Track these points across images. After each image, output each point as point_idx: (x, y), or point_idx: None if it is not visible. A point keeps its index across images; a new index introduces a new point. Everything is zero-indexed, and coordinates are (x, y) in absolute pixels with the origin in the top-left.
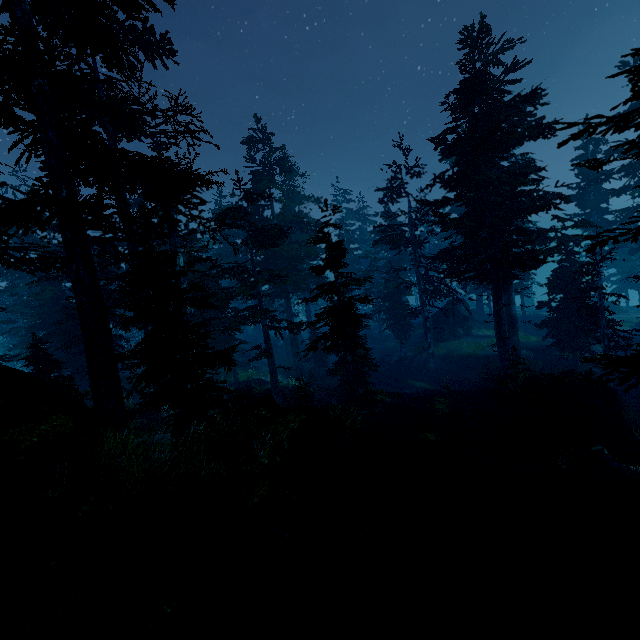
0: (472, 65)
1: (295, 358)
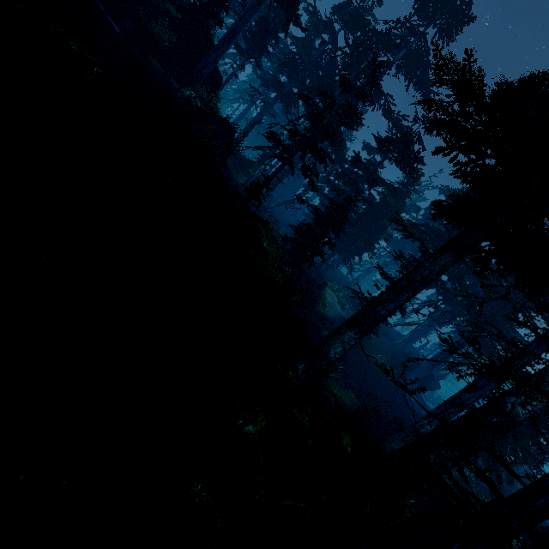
0: None
1: None
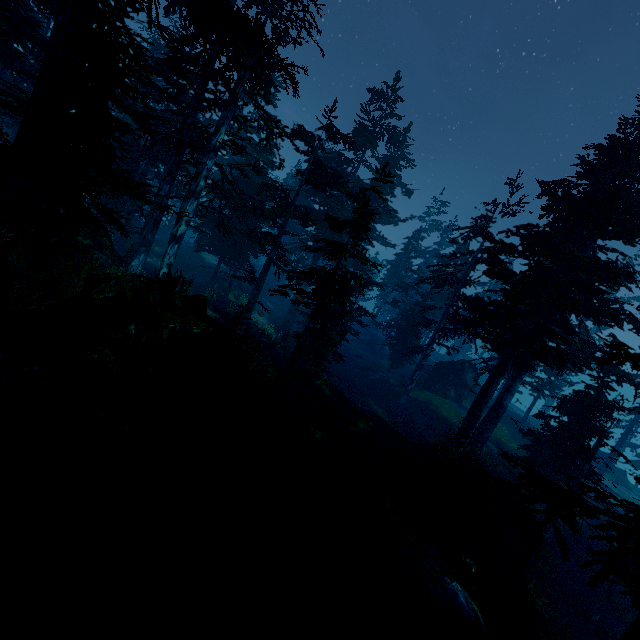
0: (635, 127)
1: (289, 314)
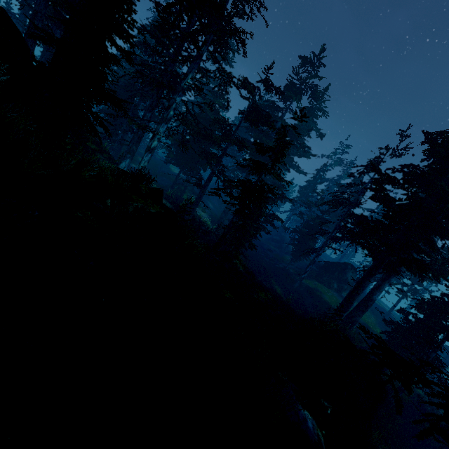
0: None
1: (223, 213)
